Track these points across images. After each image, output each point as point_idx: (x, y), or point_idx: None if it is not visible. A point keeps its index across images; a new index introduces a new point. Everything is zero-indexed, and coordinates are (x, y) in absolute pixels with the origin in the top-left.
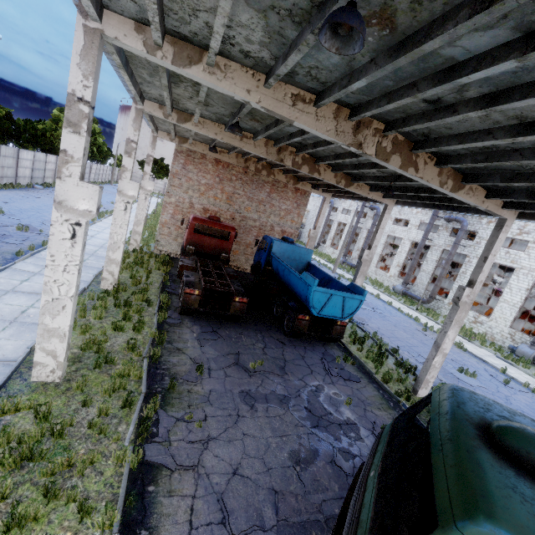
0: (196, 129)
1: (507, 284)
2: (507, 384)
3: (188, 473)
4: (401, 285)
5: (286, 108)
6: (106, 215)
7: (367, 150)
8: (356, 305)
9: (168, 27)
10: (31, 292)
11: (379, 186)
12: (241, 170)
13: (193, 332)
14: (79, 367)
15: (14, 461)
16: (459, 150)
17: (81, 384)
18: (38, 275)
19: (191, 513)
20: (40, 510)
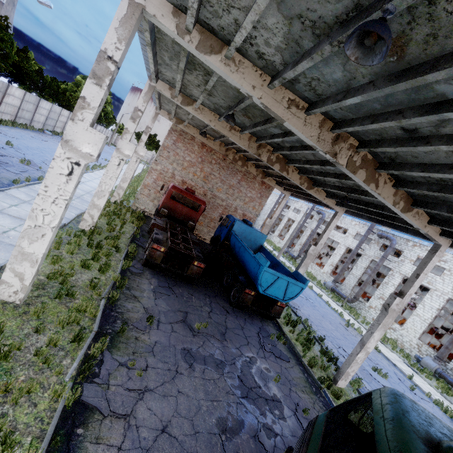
0: (194, 113)
1: (422, 301)
2: (413, 390)
3: (119, 421)
4: (332, 282)
5: (281, 108)
6: (98, 168)
7: (340, 160)
8: (297, 291)
9: (201, 17)
10: (16, 216)
11: (334, 195)
12: (221, 156)
13: (151, 284)
14: (41, 294)
15: None
16: (417, 177)
17: (39, 310)
18: (27, 203)
19: None
20: None
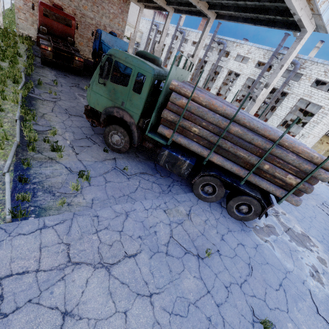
0: None
1: (235, 83)
2: None
3: (51, 103)
4: None
5: None
6: None
7: None
8: None
9: None
10: None
11: None
12: None
13: (51, 73)
14: None
15: None
16: None
17: None
18: None
19: (52, 109)
20: None
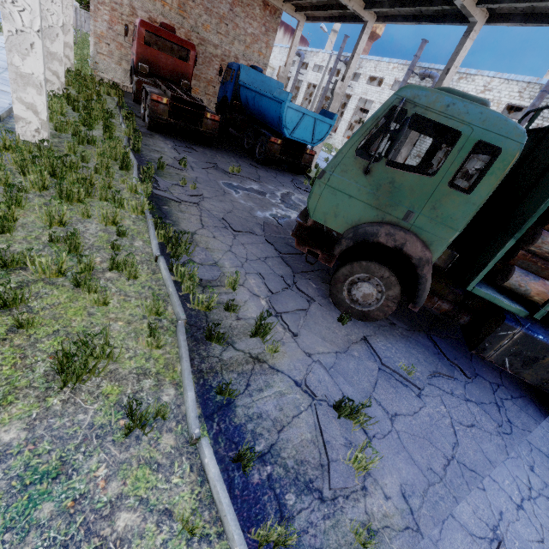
0: None
1: None
2: None
3: (192, 207)
4: None
5: None
6: None
7: None
8: (326, 131)
9: None
10: None
11: None
12: None
13: (167, 144)
14: (62, 141)
15: (40, 172)
16: None
17: (72, 146)
18: None
19: (201, 221)
20: (82, 193)
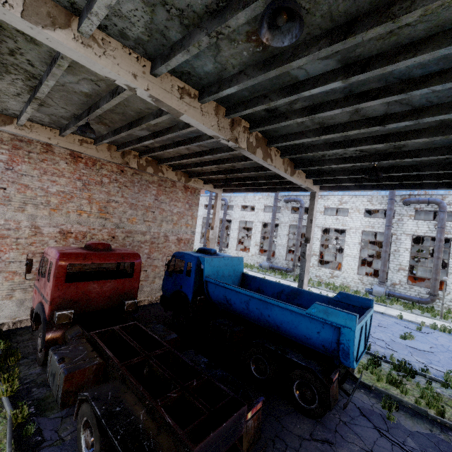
0: (85, 54)
1: (345, 242)
2: (420, 330)
3: None
4: (267, 261)
5: None
6: None
7: None
8: (369, 323)
9: None
10: None
11: (321, 172)
12: (114, 168)
13: None
14: None
15: None
16: None
17: None
18: None
19: None
20: None
